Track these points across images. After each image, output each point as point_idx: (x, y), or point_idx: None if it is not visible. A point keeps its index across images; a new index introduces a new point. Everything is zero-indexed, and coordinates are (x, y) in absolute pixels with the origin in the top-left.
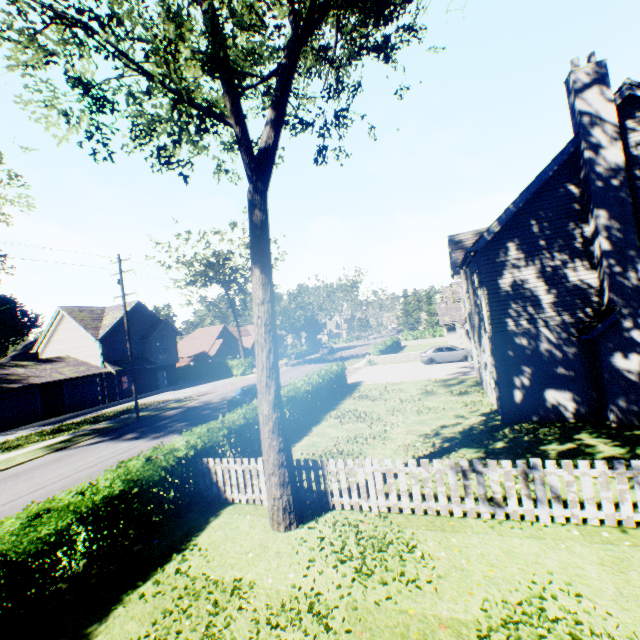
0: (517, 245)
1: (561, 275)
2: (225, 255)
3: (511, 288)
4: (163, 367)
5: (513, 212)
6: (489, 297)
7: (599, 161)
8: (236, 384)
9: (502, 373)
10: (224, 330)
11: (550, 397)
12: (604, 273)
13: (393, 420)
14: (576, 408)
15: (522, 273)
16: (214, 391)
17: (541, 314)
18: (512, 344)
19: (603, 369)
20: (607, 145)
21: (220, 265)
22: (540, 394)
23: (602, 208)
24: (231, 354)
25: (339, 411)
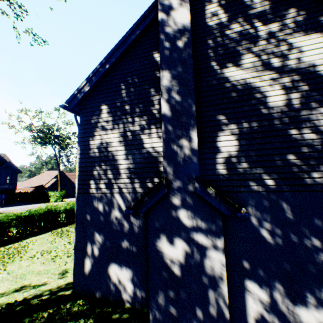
0: (109, 108)
1: (139, 140)
2: (50, 126)
3: (99, 150)
4: (3, 191)
5: (101, 73)
6: (81, 157)
7: (170, 22)
8: (35, 208)
9: (79, 237)
10: (62, 173)
11: (114, 273)
12: (162, 139)
13: (13, 267)
14: (134, 291)
15: (109, 135)
16: (11, 211)
17: (118, 179)
18: (91, 208)
19: (149, 253)
20: (178, 6)
21: (47, 132)
22: (106, 267)
23: (167, 69)
24: (64, 188)
25: (11, 246)
